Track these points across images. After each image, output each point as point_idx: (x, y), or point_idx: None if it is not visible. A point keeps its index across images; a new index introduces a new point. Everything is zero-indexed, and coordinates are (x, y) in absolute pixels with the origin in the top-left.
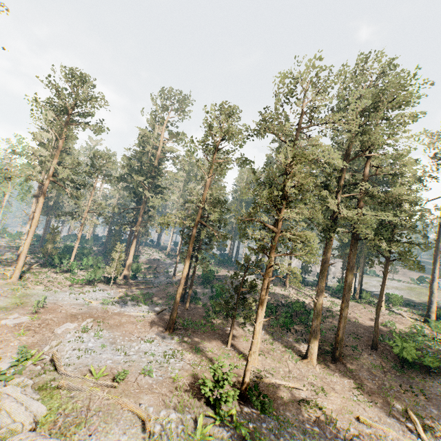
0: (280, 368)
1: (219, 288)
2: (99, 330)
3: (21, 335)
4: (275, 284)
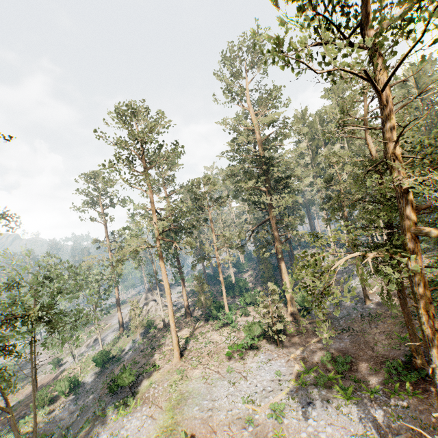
0: None
1: None
2: None
3: None
4: None
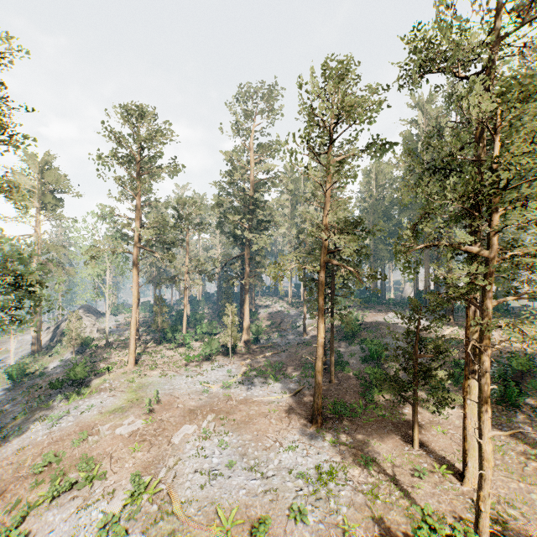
0: (531, 494)
1: (373, 345)
2: (224, 433)
3: (136, 450)
4: (460, 326)
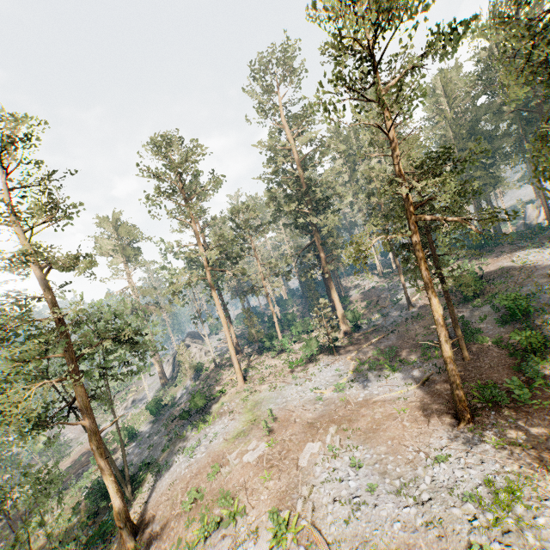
0: None
1: (510, 301)
2: (352, 448)
3: (267, 479)
4: None
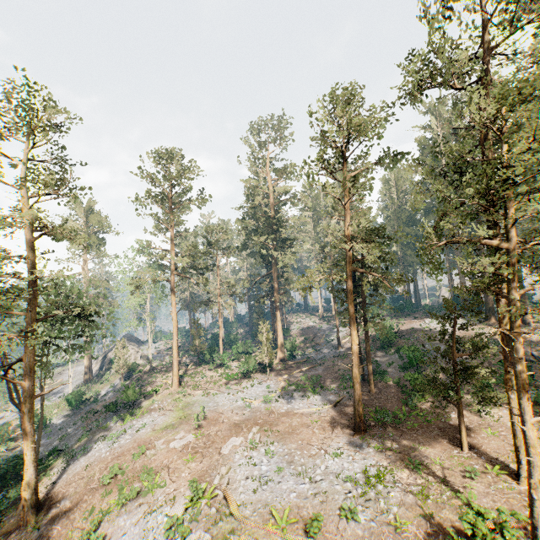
0: None
1: (410, 352)
2: (269, 443)
3: (190, 461)
4: None
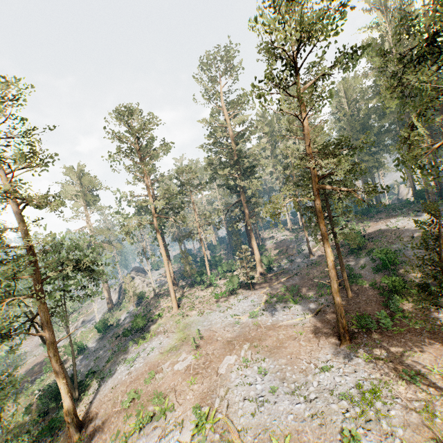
0: None
1: (383, 255)
2: (260, 360)
3: (192, 383)
4: None
